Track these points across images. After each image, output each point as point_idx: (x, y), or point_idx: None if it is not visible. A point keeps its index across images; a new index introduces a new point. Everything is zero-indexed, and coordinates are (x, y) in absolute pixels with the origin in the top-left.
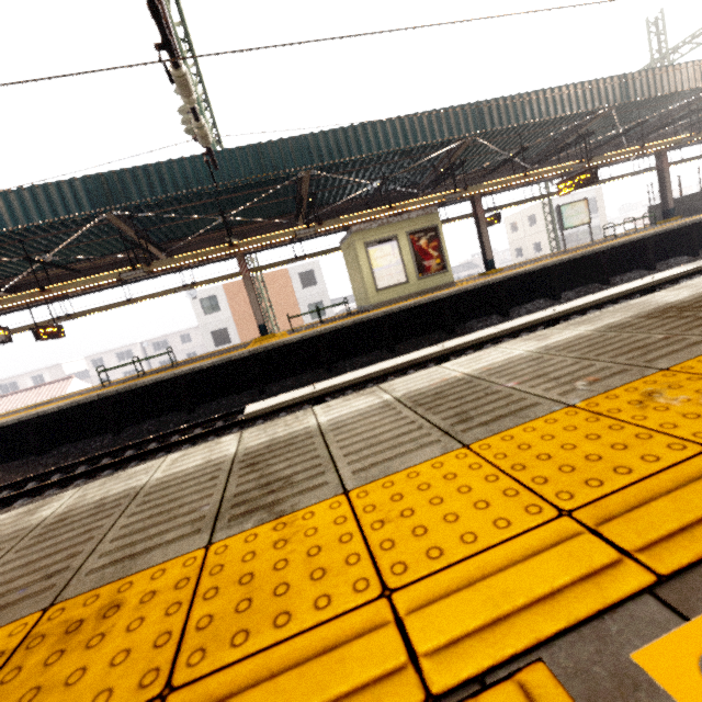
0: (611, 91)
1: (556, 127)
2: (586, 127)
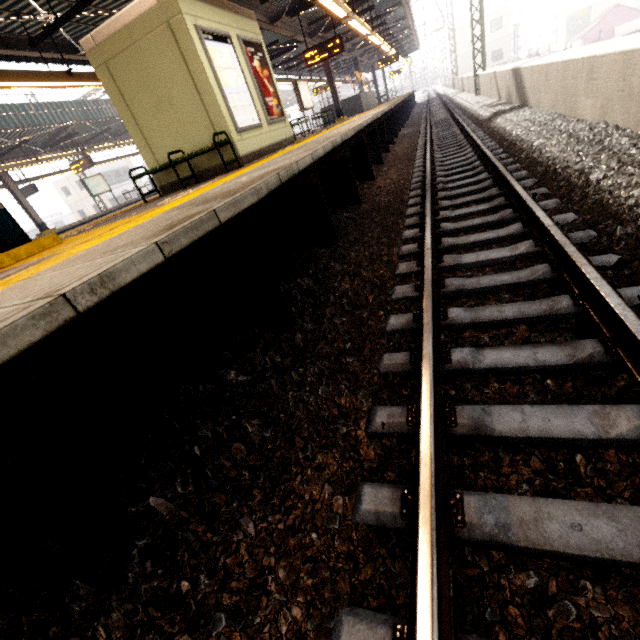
0: (74, 111)
1: (48, 125)
2: (71, 129)
